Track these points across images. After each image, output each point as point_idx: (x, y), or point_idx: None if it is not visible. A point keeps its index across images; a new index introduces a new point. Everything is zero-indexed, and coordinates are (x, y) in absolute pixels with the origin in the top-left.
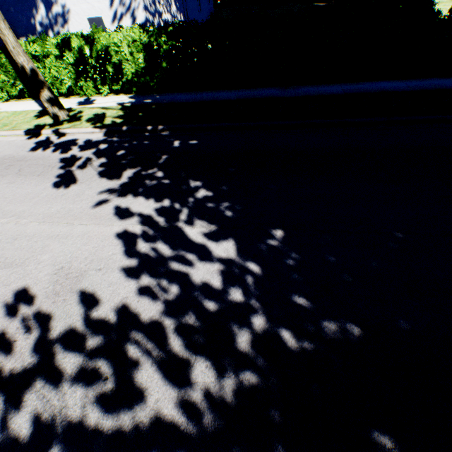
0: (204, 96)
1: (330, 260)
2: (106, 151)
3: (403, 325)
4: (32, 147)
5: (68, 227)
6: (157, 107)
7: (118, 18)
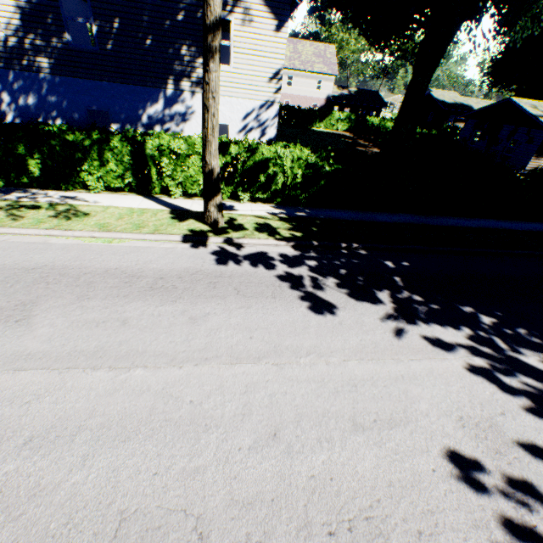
0: (357, 215)
1: None
2: (322, 269)
3: None
4: (214, 259)
5: (400, 363)
6: (323, 222)
7: (246, 129)
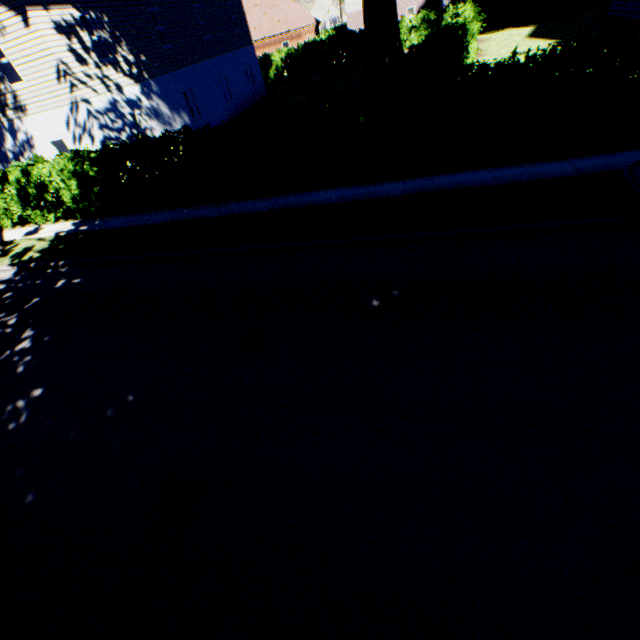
0: (138, 219)
1: (46, 425)
2: None
3: (28, 499)
4: None
5: None
6: (84, 237)
7: (78, 139)
